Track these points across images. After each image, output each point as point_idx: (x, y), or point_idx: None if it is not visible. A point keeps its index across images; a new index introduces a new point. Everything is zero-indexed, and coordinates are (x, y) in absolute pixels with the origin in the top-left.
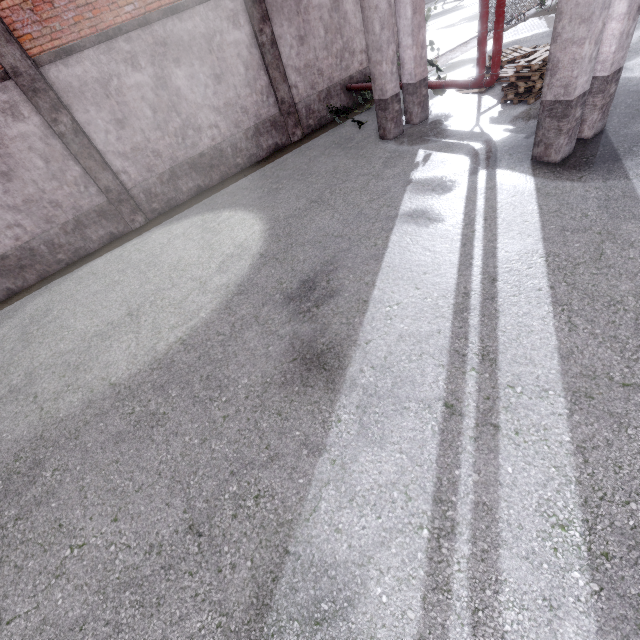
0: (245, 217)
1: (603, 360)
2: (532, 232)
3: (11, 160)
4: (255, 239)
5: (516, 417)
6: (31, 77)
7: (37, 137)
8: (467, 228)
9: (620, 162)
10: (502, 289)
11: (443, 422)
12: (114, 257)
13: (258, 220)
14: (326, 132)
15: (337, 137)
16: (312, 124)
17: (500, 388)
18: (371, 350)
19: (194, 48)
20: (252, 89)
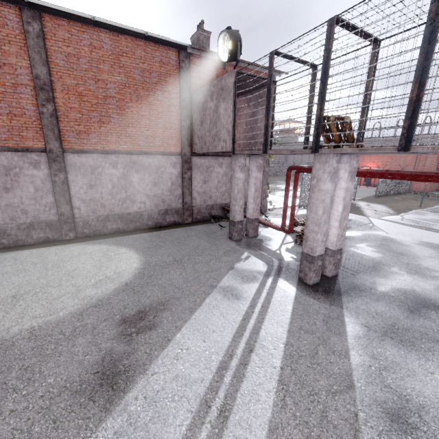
0: (133, 256)
1: None
2: (284, 324)
3: (16, 183)
4: (129, 272)
5: None
6: (57, 155)
7: (40, 178)
8: (250, 308)
9: (340, 296)
10: (253, 359)
11: None
12: (37, 252)
13: (139, 260)
14: (204, 224)
15: (208, 229)
16: (199, 218)
17: None
18: (152, 381)
19: (149, 169)
20: (171, 193)
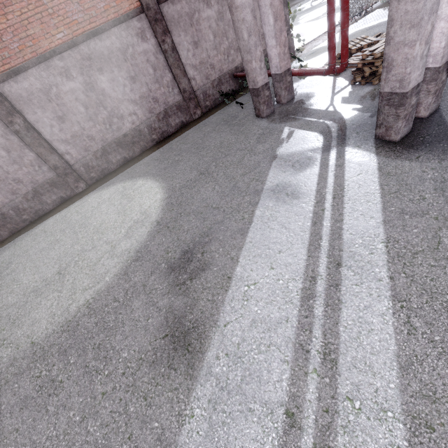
0: (152, 186)
1: (443, 378)
2: (374, 213)
3: None
4: (156, 207)
5: (353, 442)
6: None
7: None
8: (318, 206)
9: None
10: (345, 276)
11: (283, 435)
12: (60, 217)
13: (160, 189)
14: (219, 110)
15: (226, 115)
16: (209, 105)
17: (339, 399)
18: (228, 334)
19: (113, 59)
20: (160, 84)
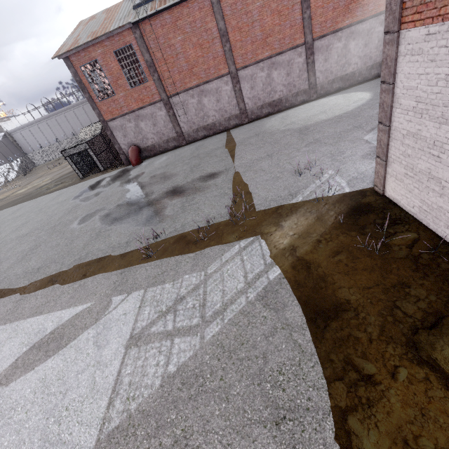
0: (362, 93)
1: None
2: None
3: (291, 70)
4: (367, 97)
5: None
6: (310, 44)
7: (301, 63)
8: None
9: None
10: None
11: None
12: (306, 105)
13: (368, 93)
14: None
15: None
16: None
17: None
18: None
19: (362, 34)
20: (377, 50)
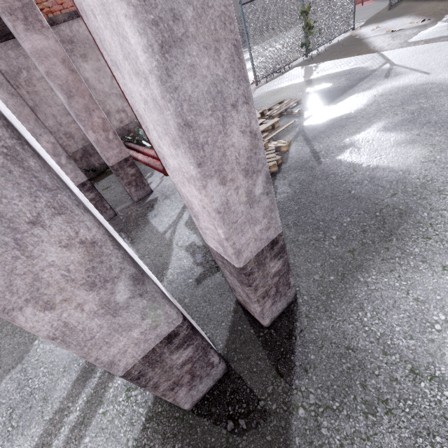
0: None
1: None
2: None
3: None
4: None
5: None
6: None
7: None
8: None
9: None
10: None
11: None
12: None
13: None
14: None
15: None
16: None
17: None
18: None
19: None
20: None
